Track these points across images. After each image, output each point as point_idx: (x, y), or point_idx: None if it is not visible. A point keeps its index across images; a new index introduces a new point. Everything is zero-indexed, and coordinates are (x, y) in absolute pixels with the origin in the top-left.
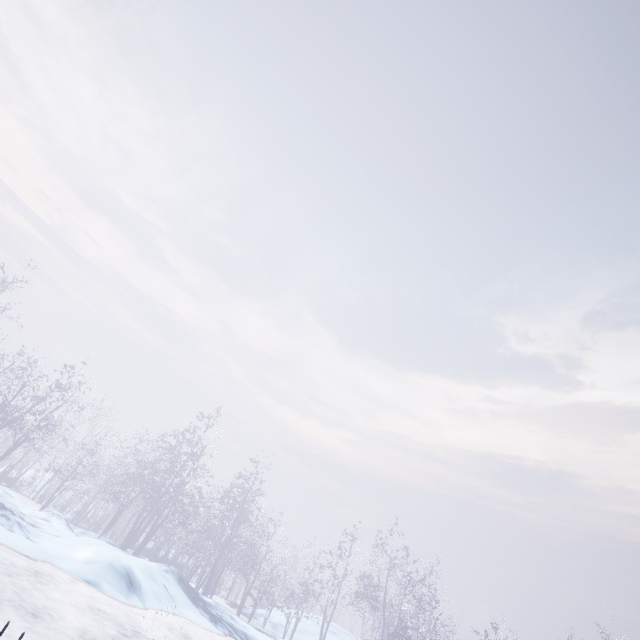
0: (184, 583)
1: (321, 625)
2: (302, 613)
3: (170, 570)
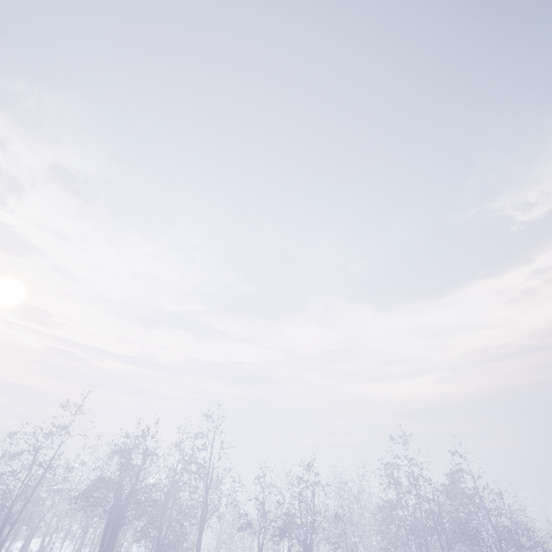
0: None
1: None
2: None
3: None
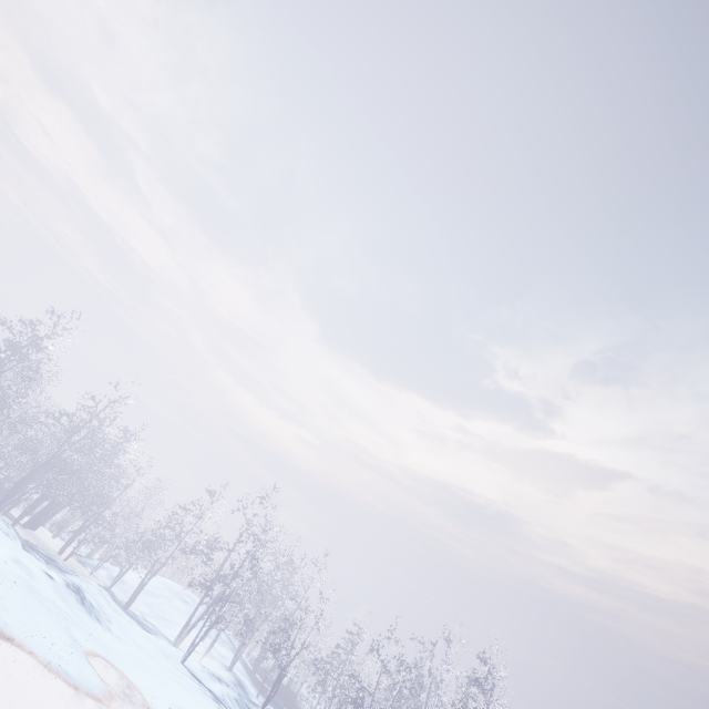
0: None
1: (145, 576)
2: (134, 564)
3: None
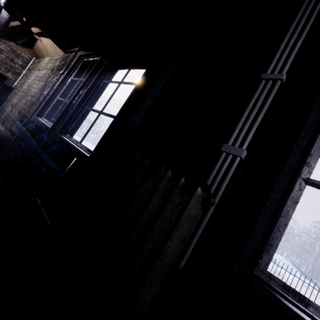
0: (296, 267)
1: None
2: None
3: (287, 259)
